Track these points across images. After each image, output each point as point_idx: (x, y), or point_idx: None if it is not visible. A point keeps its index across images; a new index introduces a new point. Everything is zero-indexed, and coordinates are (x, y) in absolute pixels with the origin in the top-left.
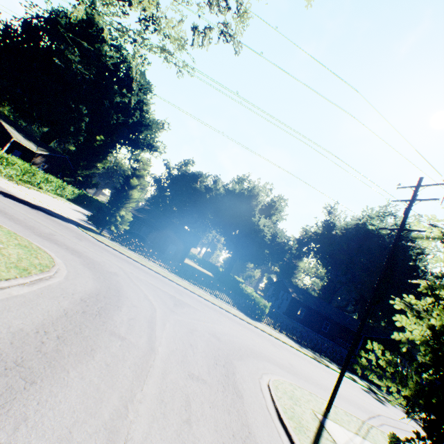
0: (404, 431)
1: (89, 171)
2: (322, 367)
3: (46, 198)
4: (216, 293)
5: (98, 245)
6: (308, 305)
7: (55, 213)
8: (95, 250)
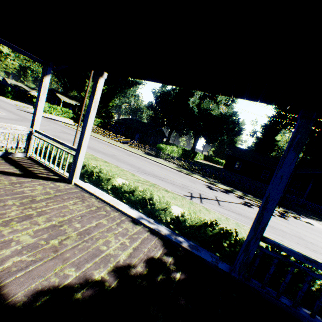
0: (173, 184)
1: (105, 108)
2: (172, 171)
3: (70, 121)
4: (131, 145)
5: (60, 125)
6: (244, 159)
7: (56, 120)
8: (47, 123)
